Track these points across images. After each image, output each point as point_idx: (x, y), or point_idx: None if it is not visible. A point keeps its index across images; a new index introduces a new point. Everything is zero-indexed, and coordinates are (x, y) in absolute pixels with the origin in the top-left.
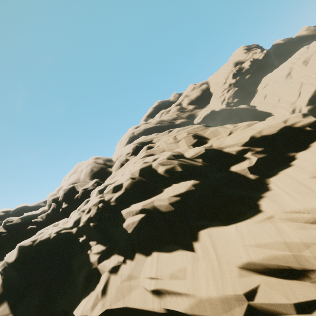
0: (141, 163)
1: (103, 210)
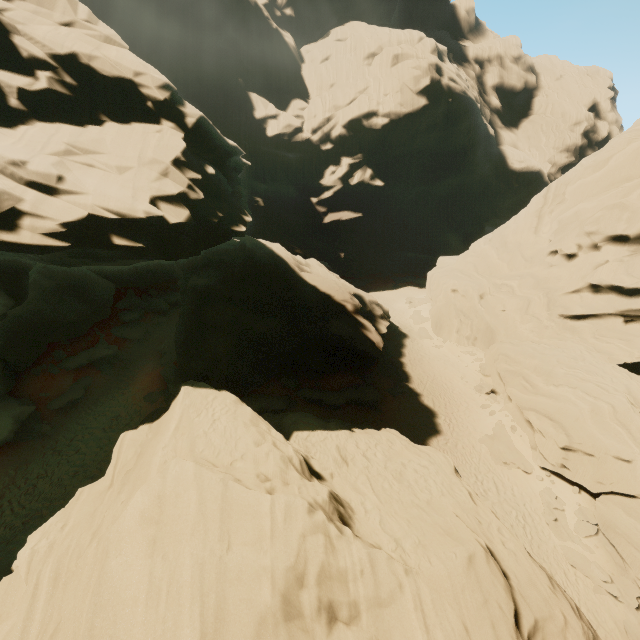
0: None
1: None
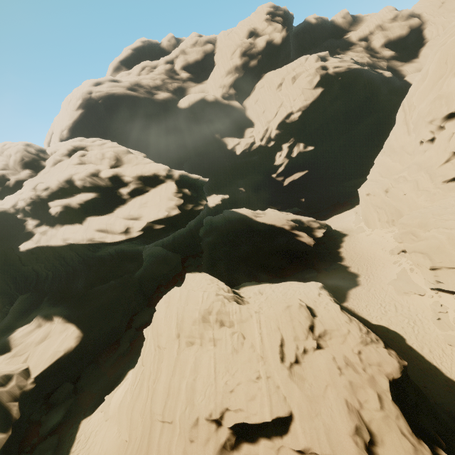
0: (66, 174)
1: (35, 200)
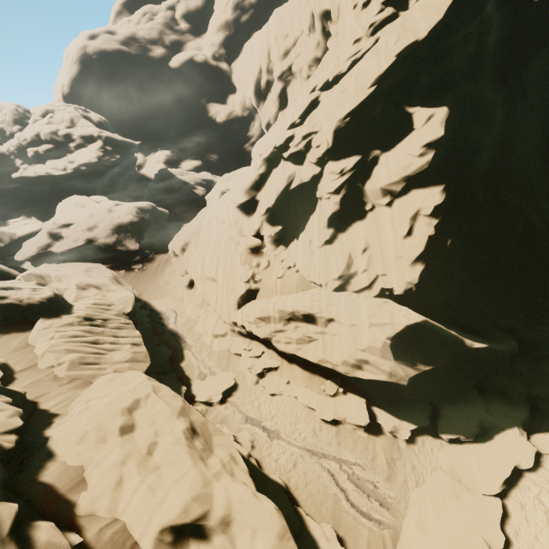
0: (36, 130)
1: (19, 147)
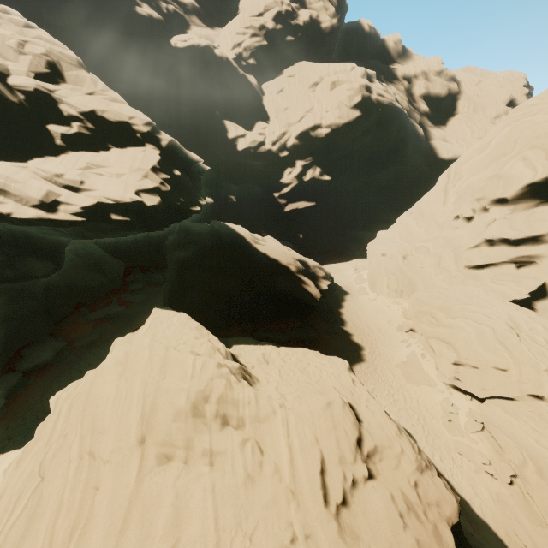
0: None
1: None
